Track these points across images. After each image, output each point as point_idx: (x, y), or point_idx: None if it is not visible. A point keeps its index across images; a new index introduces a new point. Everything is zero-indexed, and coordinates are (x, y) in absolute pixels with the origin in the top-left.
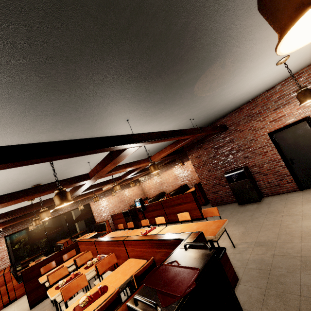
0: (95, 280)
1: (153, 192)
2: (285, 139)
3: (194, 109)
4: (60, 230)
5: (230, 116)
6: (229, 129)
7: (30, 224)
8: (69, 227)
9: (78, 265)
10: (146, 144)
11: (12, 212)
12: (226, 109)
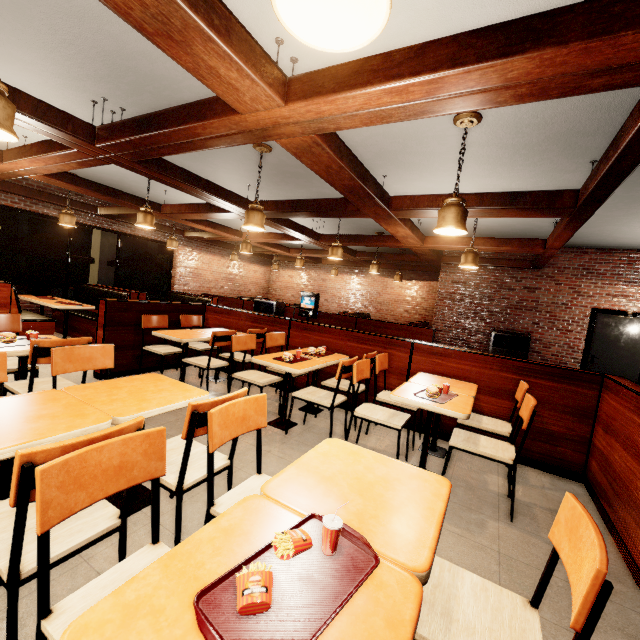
0: (324, 381)
1: (290, 297)
2: (607, 328)
3: (599, 211)
4: (7, 262)
5: (559, 253)
6: (542, 270)
7: (67, 212)
8: (29, 267)
9: (267, 345)
10: (574, 219)
11: (167, 167)
12: (579, 239)
